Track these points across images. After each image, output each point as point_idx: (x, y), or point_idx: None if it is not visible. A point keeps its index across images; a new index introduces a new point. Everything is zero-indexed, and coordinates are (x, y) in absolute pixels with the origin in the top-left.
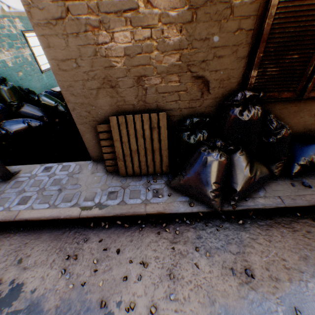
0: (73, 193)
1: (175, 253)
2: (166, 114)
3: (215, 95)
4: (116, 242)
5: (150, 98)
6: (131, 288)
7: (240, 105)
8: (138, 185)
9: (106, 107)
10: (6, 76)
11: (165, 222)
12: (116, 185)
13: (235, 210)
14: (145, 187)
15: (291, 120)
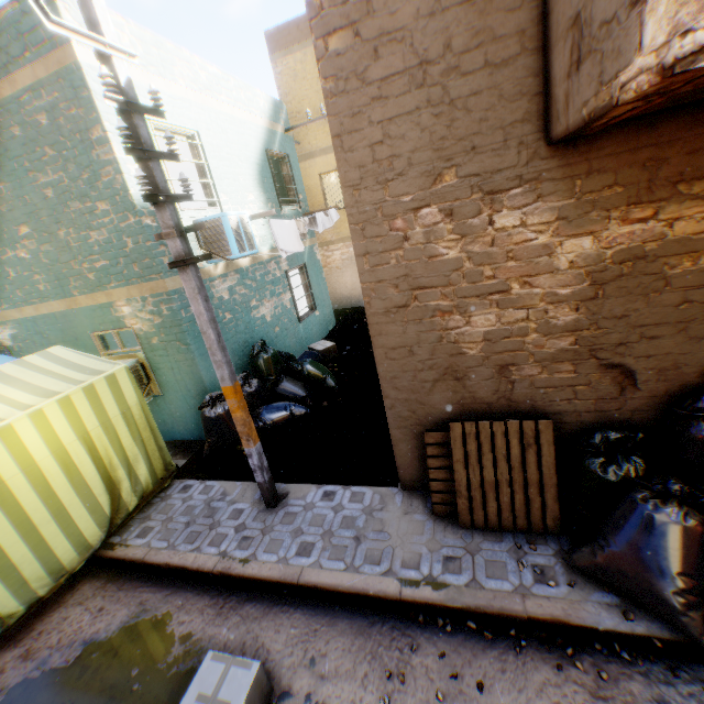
0: (380, 547)
1: None
2: (551, 423)
3: (650, 393)
4: (472, 666)
5: (519, 394)
6: None
7: None
8: (499, 550)
9: (442, 405)
10: (261, 335)
11: (570, 644)
12: (455, 545)
13: None
14: (515, 557)
15: None
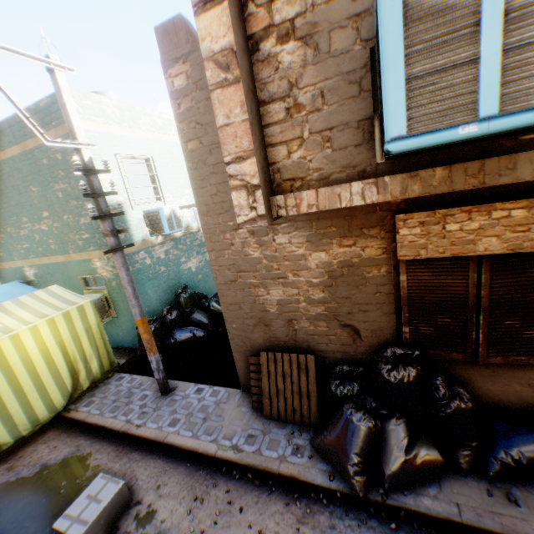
0: (215, 425)
1: None
2: (314, 357)
3: (370, 343)
4: (241, 498)
5: (300, 338)
6: None
7: (390, 363)
8: (280, 433)
9: (259, 340)
10: (187, 281)
11: (298, 492)
12: (257, 428)
13: (385, 502)
14: (287, 438)
15: (490, 386)
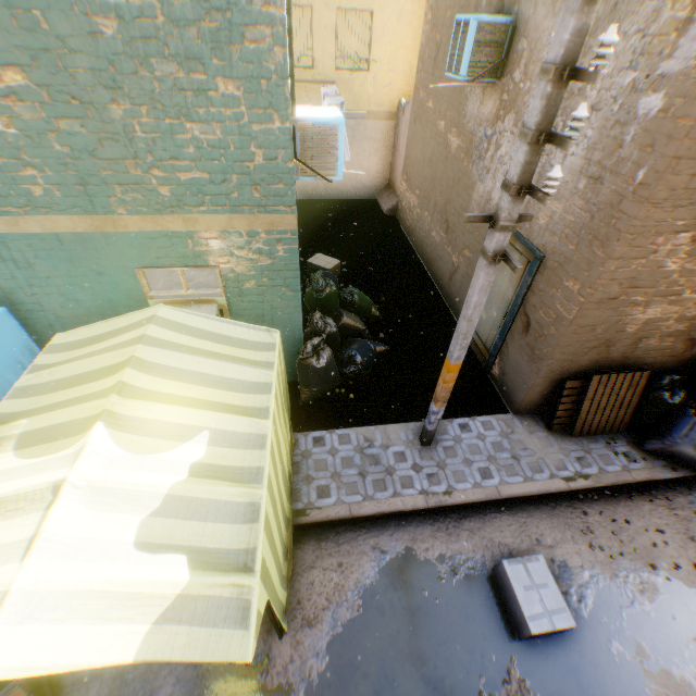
0: (534, 461)
1: (679, 519)
2: (648, 373)
3: (693, 352)
4: (617, 514)
5: (633, 355)
6: (663, 552)
7: None
8: (599, 448)
9: (583, 362)
10: None
11: (649, 489)
12: (575, 449)
13: None
14: (610, 450)
15: None
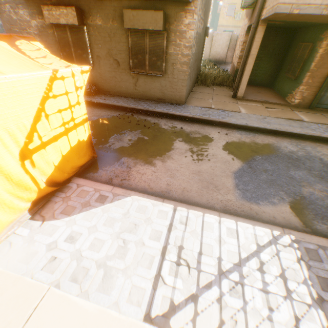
0: None
1: None
2: None
3: None
4: None
5: None
6: None
7: None
8: None
9: None
10: None
11: None
12: None
13: None
14: None
15: None
